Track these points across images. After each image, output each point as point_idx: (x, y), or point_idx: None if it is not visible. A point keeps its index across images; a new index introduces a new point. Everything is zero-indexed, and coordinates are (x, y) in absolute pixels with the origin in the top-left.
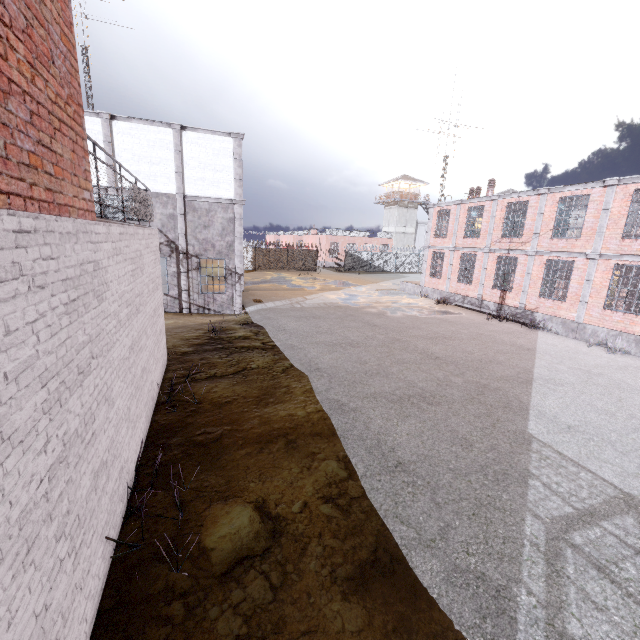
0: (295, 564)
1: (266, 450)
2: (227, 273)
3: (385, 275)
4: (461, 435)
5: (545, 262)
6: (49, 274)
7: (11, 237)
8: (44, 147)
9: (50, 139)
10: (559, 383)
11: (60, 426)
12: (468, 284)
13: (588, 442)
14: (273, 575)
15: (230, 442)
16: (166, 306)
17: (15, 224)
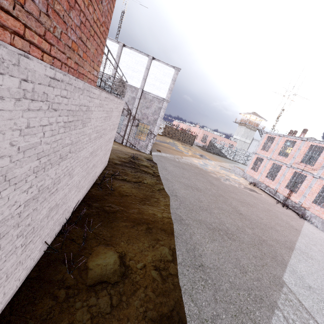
0: (127, 297)
1: (135, 227)
2: (149, 132)
3: (226, 159)
4: (242, 264)
5: (323, 184)
6: (61, 105)
7: (47, 79)
8: (82, 41)
9: (86, 39)
10: (310, 257)
11: (40, 181)
12: (271, 180)
13: (320, 302)
14: (114, 298)
15: (120, 216)
16: (116, 138)
17: (52, 74)
